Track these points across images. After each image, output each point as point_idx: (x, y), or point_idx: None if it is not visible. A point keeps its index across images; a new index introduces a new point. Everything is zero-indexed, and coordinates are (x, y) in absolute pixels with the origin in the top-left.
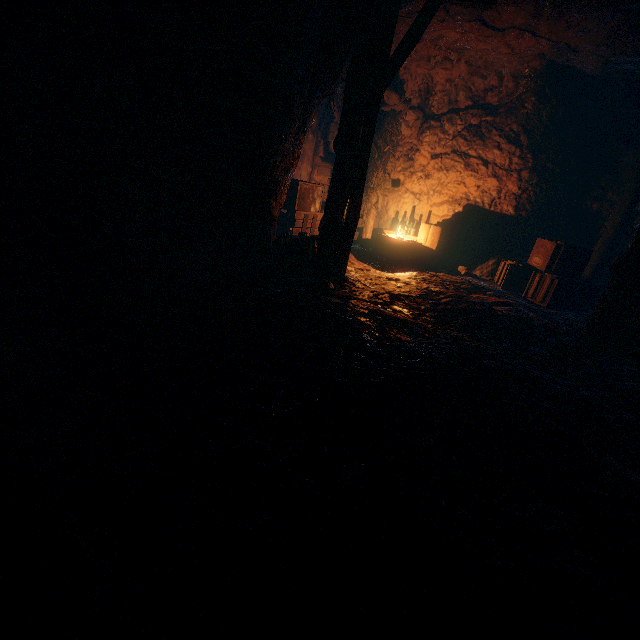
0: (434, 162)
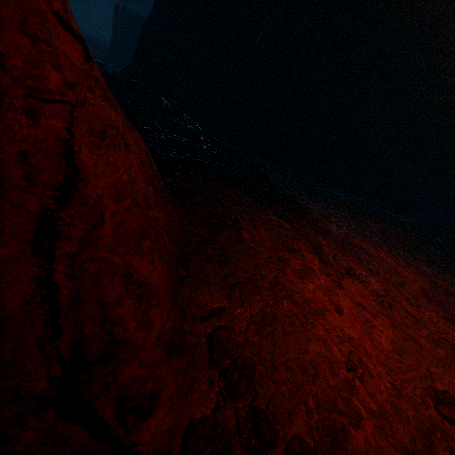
0: None
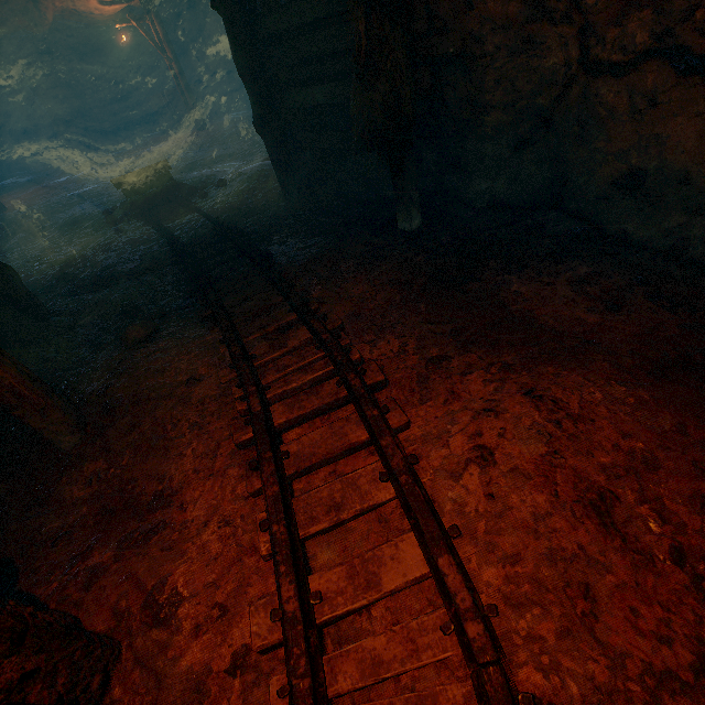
0: None
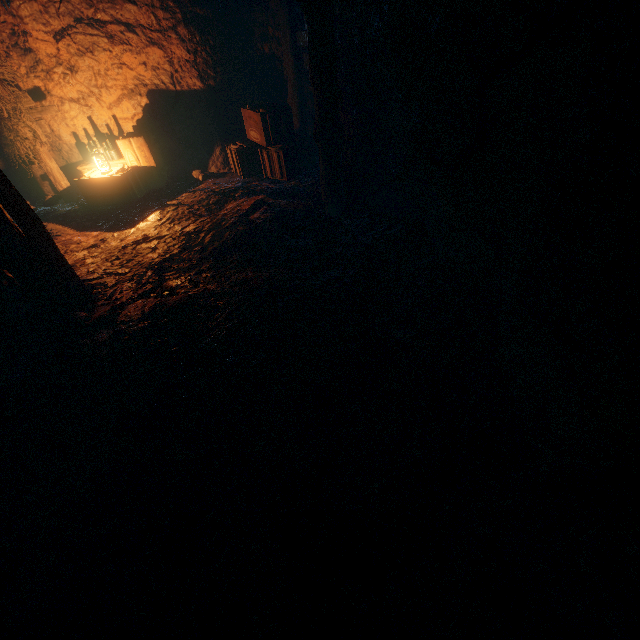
0: (64, 45)
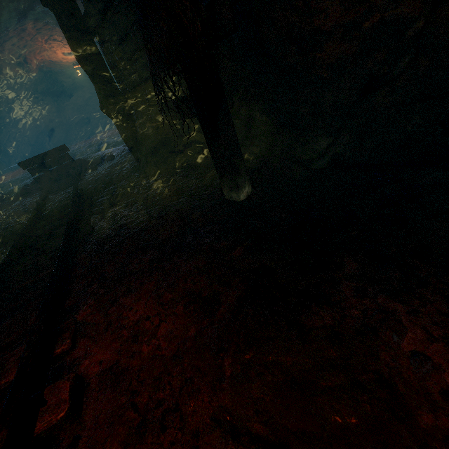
0: None
